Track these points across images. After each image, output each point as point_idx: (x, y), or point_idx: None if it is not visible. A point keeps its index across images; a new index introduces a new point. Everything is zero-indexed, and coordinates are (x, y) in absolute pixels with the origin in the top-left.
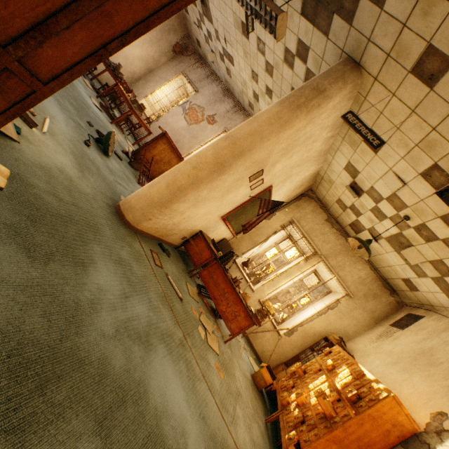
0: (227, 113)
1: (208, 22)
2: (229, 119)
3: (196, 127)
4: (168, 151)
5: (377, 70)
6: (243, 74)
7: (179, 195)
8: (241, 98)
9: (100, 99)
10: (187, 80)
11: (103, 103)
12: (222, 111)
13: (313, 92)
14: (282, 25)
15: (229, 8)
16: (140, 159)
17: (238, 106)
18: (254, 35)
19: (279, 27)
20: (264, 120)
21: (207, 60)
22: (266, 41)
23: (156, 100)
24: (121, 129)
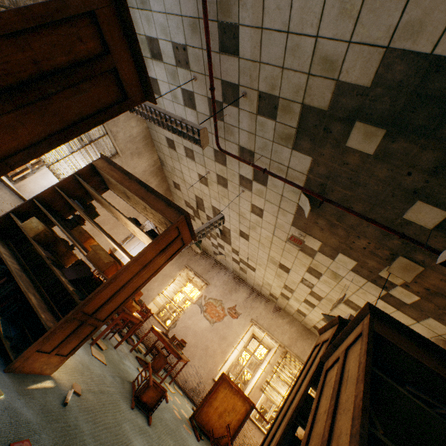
0: (246, 301)
1: (224, 241)
2: (251, 308)
3: (220, 324)
4: (229, 394)
5: None
6: (269, 280)
7: None
8: (258, 287)
9: (128, 345)
10: (193, 273)
11: (131, 347)
12: (241, 301)
13: None
14: None
15: (263, 251)
16: (213, 432)
17: (254, 292)
18: (298, 275)
19: None
20: None
21: (208, 251)
22: (318, 285)
23: (166, 302)
24: (160, 376)
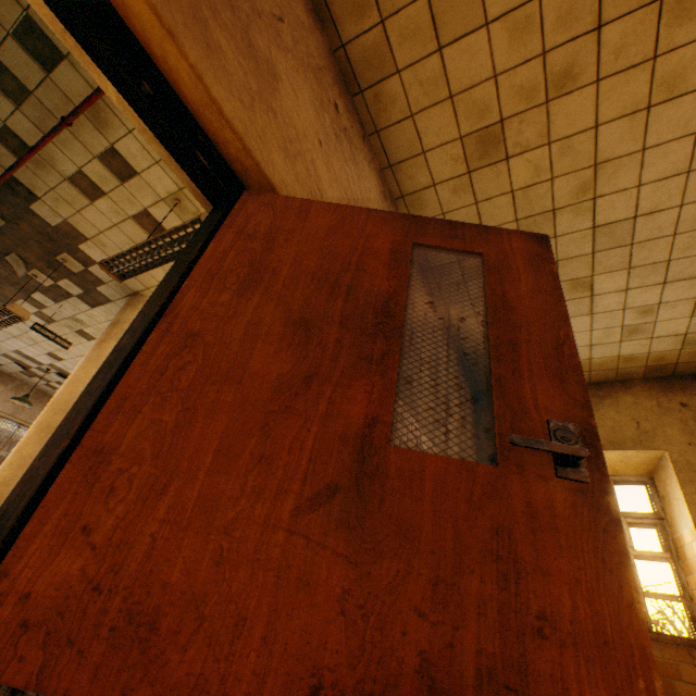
0: None
1: None
2: None
3: None
4: None
5: (141, 285)
6: None
7: (8, 490)
8: None
9: None
10: None
11: None
12: None
13: (111, 327)
14: (19, 310)
15: (76, 357)
16: None
17: None
18: None
19: (17, 312)
20: (77, 369)
21: None
22: None
23: None
24: None
